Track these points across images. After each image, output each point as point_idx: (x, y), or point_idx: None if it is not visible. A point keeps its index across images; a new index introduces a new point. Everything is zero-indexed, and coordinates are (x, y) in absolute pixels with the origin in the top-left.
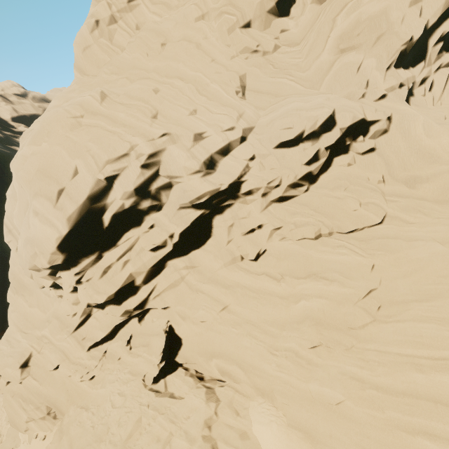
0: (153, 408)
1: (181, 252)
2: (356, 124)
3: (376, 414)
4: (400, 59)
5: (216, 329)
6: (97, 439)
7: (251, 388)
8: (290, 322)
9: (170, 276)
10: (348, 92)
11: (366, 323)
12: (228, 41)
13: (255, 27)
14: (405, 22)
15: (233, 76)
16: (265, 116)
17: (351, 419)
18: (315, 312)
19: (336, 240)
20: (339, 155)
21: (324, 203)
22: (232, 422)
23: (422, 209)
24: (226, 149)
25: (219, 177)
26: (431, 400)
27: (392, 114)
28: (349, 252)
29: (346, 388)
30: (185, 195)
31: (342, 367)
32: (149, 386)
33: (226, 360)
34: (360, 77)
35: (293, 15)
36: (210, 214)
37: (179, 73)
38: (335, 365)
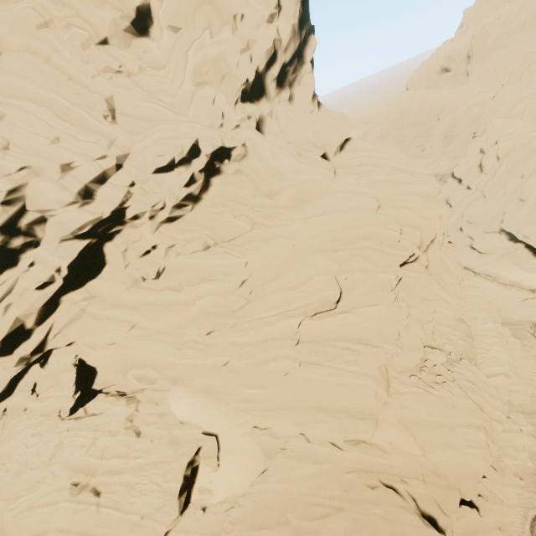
0: (74, 429)
1: (75, 285)
2: (218, 151)
3: (250, 362)
4: (245, 96)
5: (127, 346)
6: (15, 475)
7: (166, 381)
8: (190, 321)
9: (68, 311)
10: (209, 122)
11: (243, 305)
12: (85, 58)
13: (114, 45)
14: (240, 66)
15: (98, 99)
16: (139, 142)
17: (235, 371)
18: (207, 307)
19: (221, 249)
20: (214, 176)
21: (207, 219)
22: (152, 411)
23: (278, 215)
24: (103, 178)
25: (100, 206)
26: (276, 339)
27: (246, 141)
28: (229, 256)
29: (231, 352)
30: (64, 227)
31: (228, 340)
32: (67, 419)
33: (140, 368)
34: (216, 109)
35: (154, 37)
36: (99, 242)
37: (28, 93)
38: (224, 341)
